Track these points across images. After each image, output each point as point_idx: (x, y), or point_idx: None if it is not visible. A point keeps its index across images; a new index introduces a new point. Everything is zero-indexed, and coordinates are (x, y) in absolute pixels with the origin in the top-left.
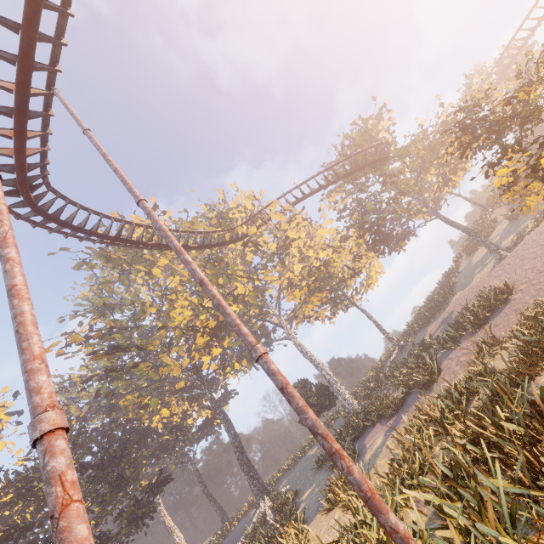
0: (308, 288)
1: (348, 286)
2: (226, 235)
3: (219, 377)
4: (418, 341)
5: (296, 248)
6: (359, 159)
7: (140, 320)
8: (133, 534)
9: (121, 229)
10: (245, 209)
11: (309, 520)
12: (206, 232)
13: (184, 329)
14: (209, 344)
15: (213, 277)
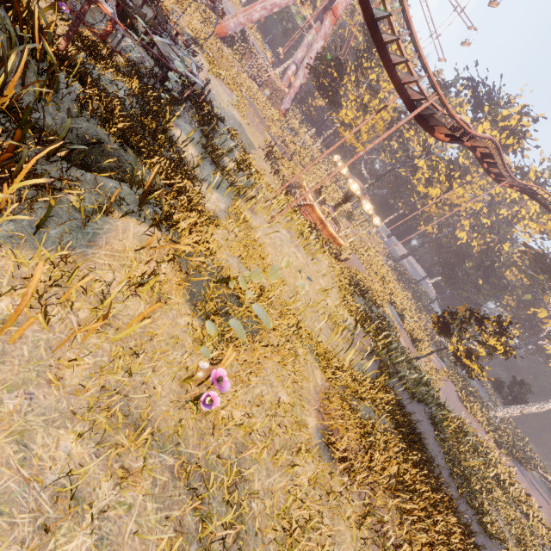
0: None
1: None
2: None
3: None
4: (547, 494)
5: None
6: None
7: None
8: None
9: None
10: None
11: None
12: None
13: None
14: None
15: None
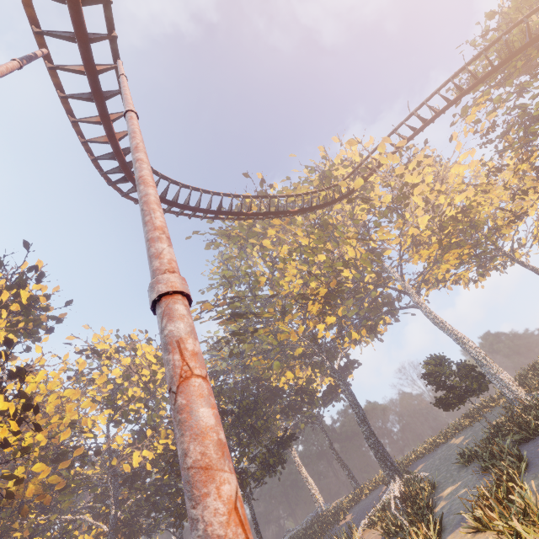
0: (439, 244)
1: (504, 237)
2: (331, 196)
3: (338, 346)
4: None
5: (419, 196)
6: (515, 40)
7: (256, 289)
8: (269, 476)
9: (221, 202)
10: (350, 162)
11: (449, 529)
12: (306, 194)
13: (294, 297)
14: (322, 312)
15: (319, 242)
